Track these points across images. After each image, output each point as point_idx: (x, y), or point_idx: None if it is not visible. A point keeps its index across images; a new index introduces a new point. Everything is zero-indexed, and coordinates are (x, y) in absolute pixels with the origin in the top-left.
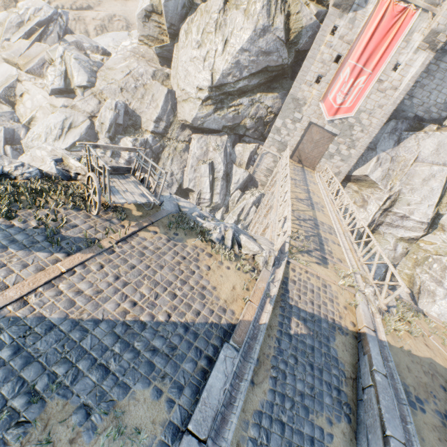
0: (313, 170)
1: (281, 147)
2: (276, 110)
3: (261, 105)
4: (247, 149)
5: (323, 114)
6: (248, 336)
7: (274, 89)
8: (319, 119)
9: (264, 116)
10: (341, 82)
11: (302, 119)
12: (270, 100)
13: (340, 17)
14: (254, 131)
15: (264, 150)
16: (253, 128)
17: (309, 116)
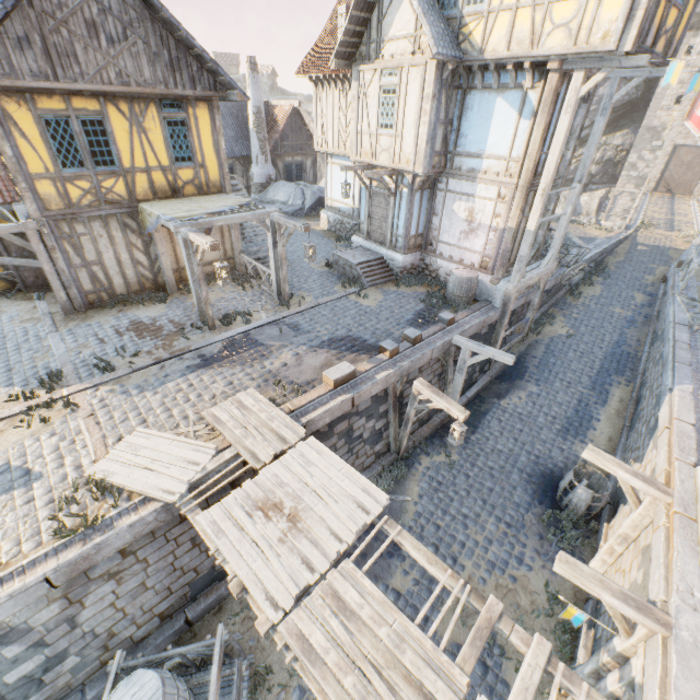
0: (689, 196)
1: (640, 182)
2: (628, 146)
3: (608, 147)
4: (595, 197)
5: (691, 132)
6: (610, 240)
7: (623, 126)
8: (687, 138)
9: (613, 157)
10: None
11: (663, 145)
12: (619, 139)
13: (694, 37)
14: (602, 176)
15: (617, 191)
16: (600, 173)
17: (672, 140)
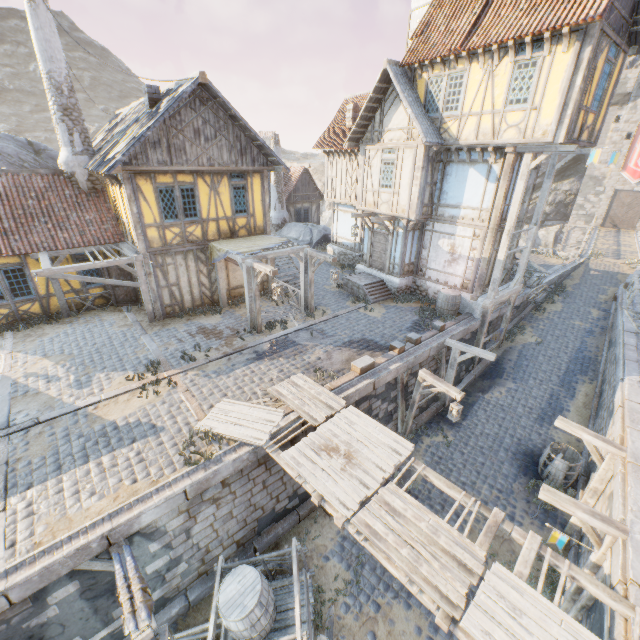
0: (633, 230)
1: (588, 219)
2: (575, 191)
3: (558, 192)
4: (551, 231)
5: (627, 180)
6: (566, 266)
7: (569, 175)
8: (624, 185)
9: (563, 199)
10: (638, 151)
11: (605, 190)
12: (566, 185)
13: (620, 110)
14: (555, 214)
15: (569, 227)
16: (554, 212)
17: (612, 186)
